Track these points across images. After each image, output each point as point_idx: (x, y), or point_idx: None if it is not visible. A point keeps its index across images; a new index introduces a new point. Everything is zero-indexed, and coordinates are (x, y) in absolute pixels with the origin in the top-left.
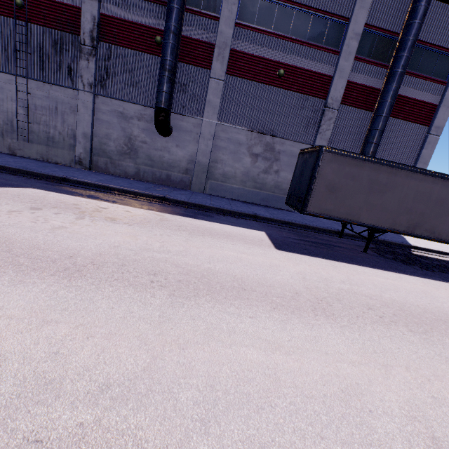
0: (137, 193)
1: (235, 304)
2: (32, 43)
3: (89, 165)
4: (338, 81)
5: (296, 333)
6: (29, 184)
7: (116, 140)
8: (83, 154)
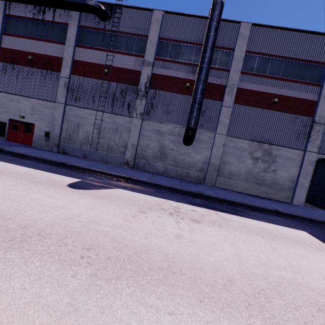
0: (180, 190)
1: None
2: (109, 92)
3: (133, 165)
4: (322, 104)
5: None
6: (114, 185)
7: (153, 148)
8: (130, 158)
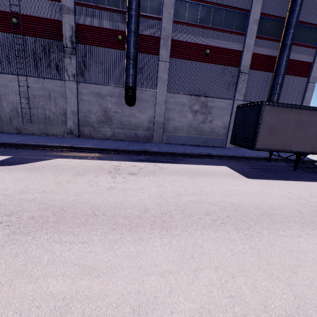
0: (126, 150)
1: (279, 228)
2: (27, 50)
3: (78, 134)
4: (246, 53)
5: None
6: (54, 155)
7: (96, 113)
8: (73, 126)
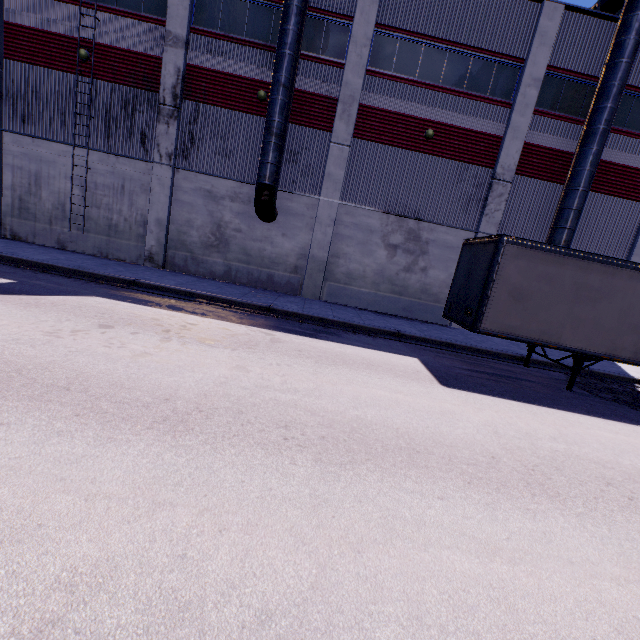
0: (232, 301)
1: (411, 476)
2: (97, 104)
3: (162, 263)
4: (511, 142)
5: (514, 526)
6: (90, 291)
7: (201, 228)
8: (156, 247)
